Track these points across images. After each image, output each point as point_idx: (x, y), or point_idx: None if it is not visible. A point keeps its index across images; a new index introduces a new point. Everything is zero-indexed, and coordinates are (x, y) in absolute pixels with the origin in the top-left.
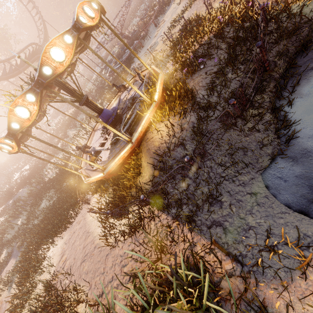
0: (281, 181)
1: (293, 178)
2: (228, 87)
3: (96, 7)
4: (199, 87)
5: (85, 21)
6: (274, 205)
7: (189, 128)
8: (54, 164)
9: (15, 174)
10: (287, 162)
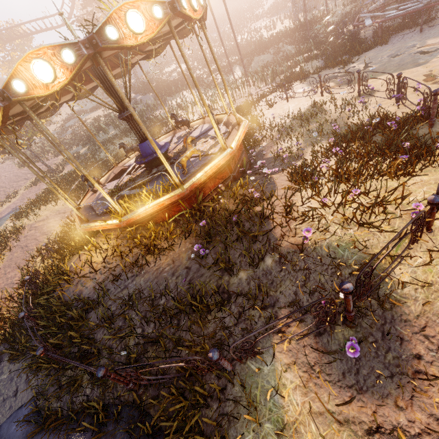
0: (16, 423)
1: (11, 436)
2: (110, 328)
3: (70, 58)
4: (162, 269)
5: (25, 88)
6: (1, 416)
7: (75, 293)
8: (63, 156)
9: (172, 65)
10: (28, 428)
